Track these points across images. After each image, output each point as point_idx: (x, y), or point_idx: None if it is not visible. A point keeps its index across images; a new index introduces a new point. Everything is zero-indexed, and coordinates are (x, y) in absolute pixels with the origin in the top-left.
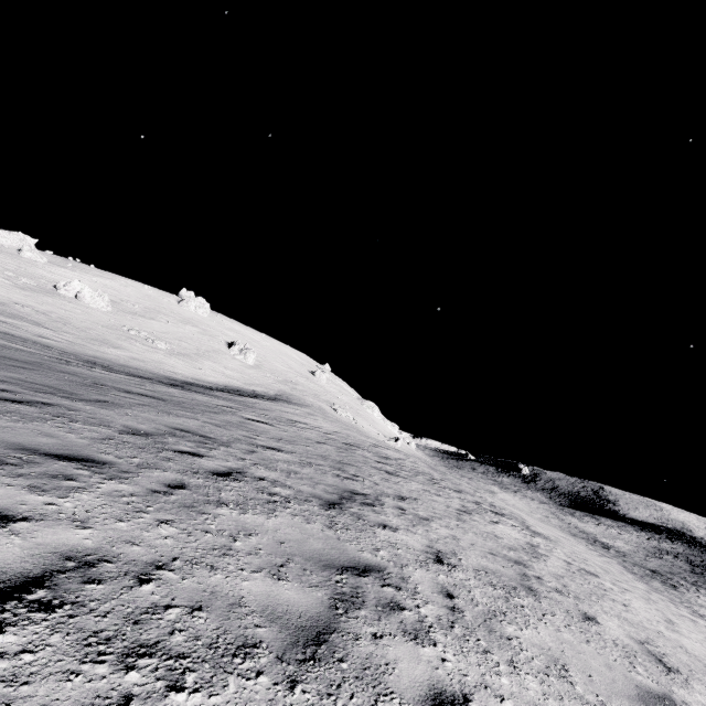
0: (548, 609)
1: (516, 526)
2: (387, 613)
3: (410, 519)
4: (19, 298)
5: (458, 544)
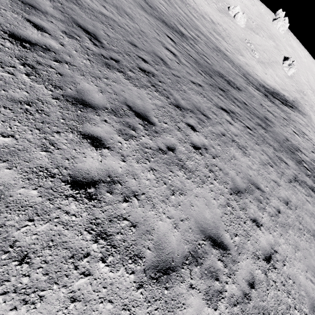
0: None
1: None
2: None
3: None
4: (218, 19)
5: None
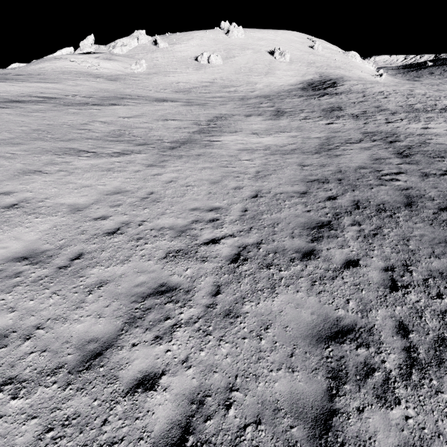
0: None
1: None
2: None
3: None
4: (207, 76)
5: None
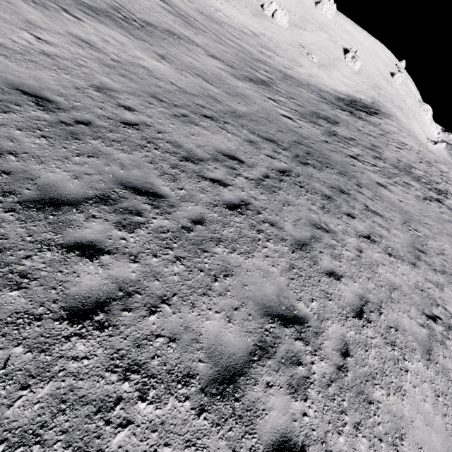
0: None
1: None
2: None
3: None
4: (258, 27)
5: None
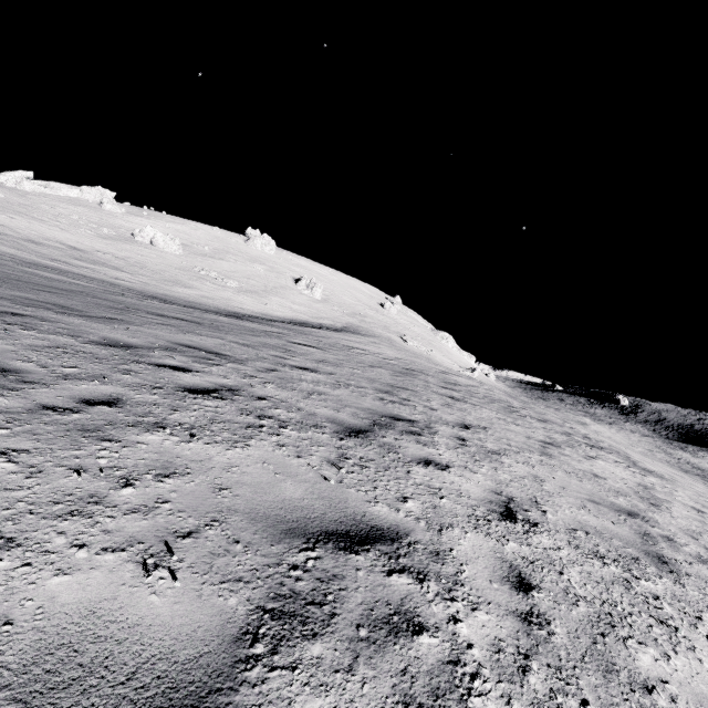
0: (700, 600)
1: (620, 462)
2: (377, 646)
3: (472, 452)
4: (101, 246)
5: (541, 488)
